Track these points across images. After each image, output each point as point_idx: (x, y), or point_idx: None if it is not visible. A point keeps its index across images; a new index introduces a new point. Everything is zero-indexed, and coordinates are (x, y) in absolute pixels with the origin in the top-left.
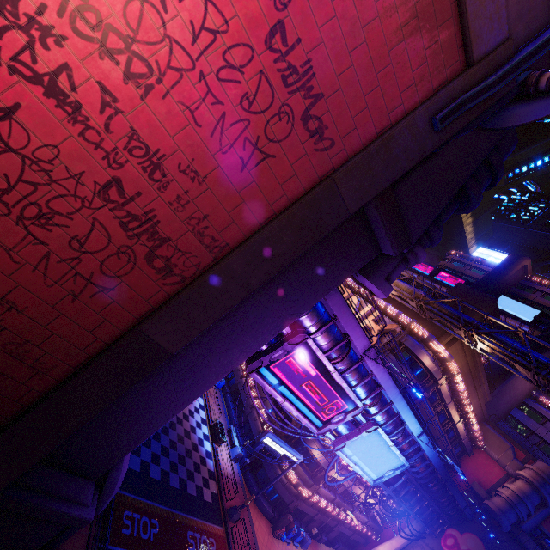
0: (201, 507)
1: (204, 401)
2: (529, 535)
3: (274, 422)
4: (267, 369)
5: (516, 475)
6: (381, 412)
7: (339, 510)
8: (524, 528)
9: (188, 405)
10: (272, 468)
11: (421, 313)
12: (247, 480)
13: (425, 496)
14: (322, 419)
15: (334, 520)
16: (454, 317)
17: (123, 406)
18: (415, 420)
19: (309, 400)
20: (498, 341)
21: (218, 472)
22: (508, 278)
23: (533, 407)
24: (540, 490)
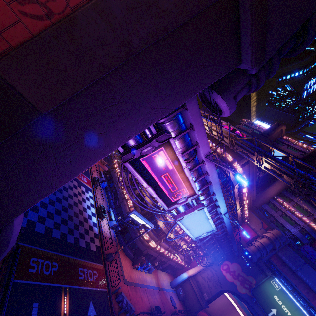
0: (89, 254)
1: (93, 194)
2: (263, 263)
3: (137, 207)
4: (138, 161)
5: (262, 236)
6: (207, 198)
7: (170, 254)
8: (263, 260)
9: (70, 179)
10: (134, 232)
11: (231, 146)
12: (119, 239)
13: (218, 246)
14: (172, 201)
15: (167, 258)
16: (251, 148)
17: (3, 174)
18: (224, 205)
19: (165, 188)
20: (276, 162)
21: (101, 234)
22: (272, 136)
23: (273, 203)
24: (274, 242)
